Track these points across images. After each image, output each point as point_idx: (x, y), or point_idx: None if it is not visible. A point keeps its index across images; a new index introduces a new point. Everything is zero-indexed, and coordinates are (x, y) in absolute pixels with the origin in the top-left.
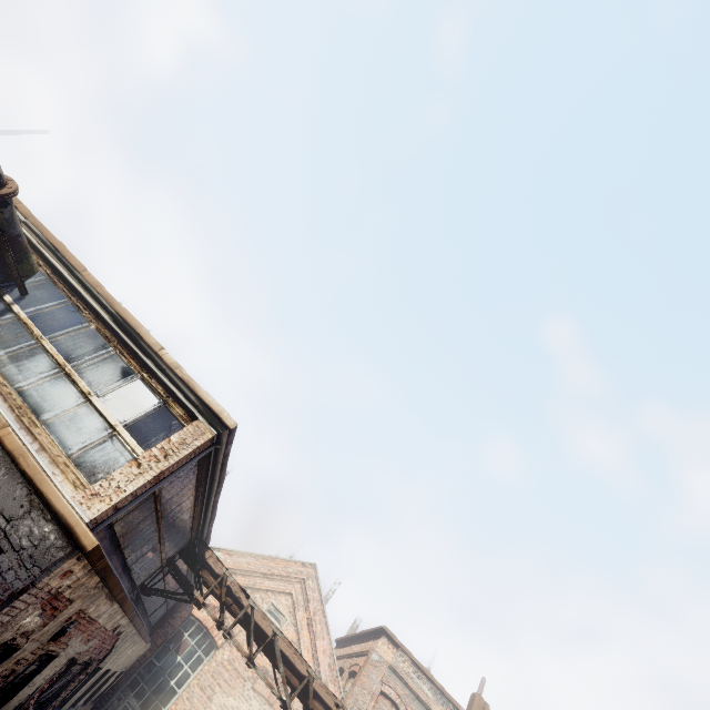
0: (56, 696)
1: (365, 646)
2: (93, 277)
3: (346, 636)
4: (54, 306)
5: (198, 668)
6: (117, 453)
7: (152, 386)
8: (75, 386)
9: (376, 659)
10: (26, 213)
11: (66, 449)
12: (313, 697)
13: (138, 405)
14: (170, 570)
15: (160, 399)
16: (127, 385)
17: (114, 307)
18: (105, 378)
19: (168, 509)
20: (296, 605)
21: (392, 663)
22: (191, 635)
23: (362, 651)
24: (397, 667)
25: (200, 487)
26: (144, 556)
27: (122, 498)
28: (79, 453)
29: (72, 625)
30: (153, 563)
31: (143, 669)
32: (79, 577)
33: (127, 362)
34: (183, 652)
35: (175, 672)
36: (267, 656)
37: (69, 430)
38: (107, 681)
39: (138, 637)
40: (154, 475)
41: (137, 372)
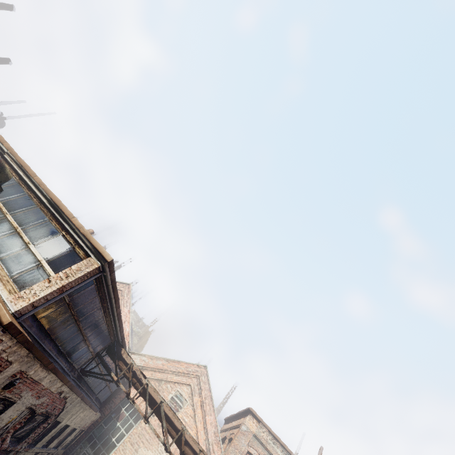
0: (27, 435)
1: (239, 421)
2: (40, 180)
3: (230, 415)
4: (17, 197)
5: (130, 431)
6: (39, 275)
7: (67, 239)
8: (22, 239)
9: (245, 429)
10: (8, 147)
11: (9, 273)
12: (185, 444)
13: (56, 249)
14: (101, 361)
15: (70, 246)
16: (52, 238)
17: (49, 195)
18: (40, 235)
19: (83, 316)
20: (193, 392)
21: (255, 433)
22: (126, 409)
23: (237, 425)
24: (259, 435)
25: (104, 303)
26: (75, 347)
27: (36, 300)
28: (17, 275)
29: (18, 380)
30: (85, 353)
31: (96, 430)
32: (10, 345)
33: (54, 226)
34: (121, 420)
35: (116, 433)
36: (157, 416)
37: (13, 263)
38: (70, 434)
39: (85, 405)
40: (58, 287)
41: (59, 231)
